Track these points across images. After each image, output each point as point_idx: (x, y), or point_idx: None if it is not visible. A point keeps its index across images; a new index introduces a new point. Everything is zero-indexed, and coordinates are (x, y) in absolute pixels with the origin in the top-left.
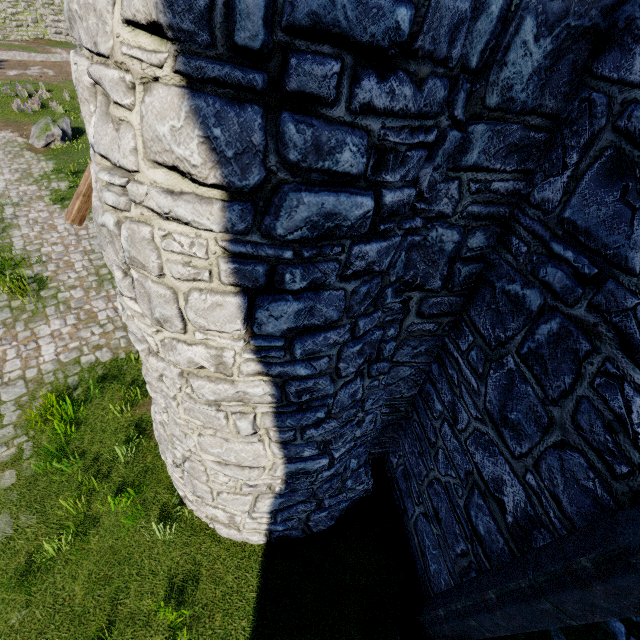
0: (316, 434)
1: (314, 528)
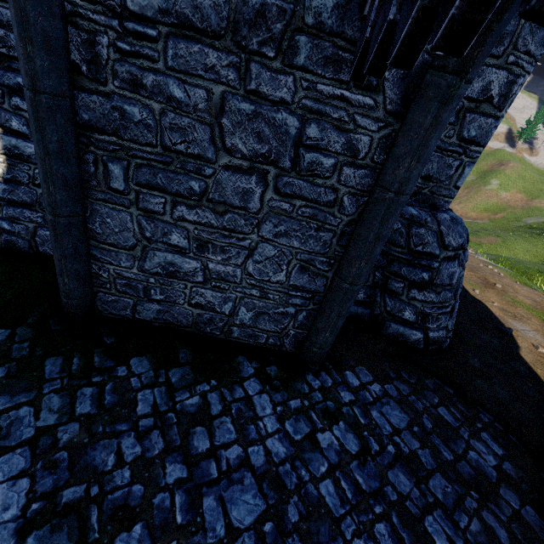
0: (22, 106)
1: (40, 247)
